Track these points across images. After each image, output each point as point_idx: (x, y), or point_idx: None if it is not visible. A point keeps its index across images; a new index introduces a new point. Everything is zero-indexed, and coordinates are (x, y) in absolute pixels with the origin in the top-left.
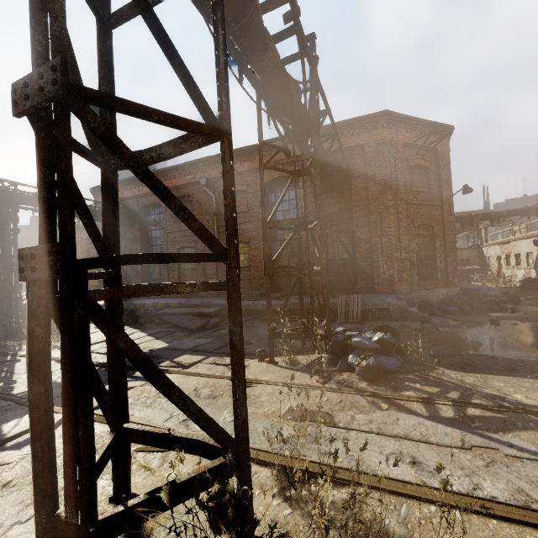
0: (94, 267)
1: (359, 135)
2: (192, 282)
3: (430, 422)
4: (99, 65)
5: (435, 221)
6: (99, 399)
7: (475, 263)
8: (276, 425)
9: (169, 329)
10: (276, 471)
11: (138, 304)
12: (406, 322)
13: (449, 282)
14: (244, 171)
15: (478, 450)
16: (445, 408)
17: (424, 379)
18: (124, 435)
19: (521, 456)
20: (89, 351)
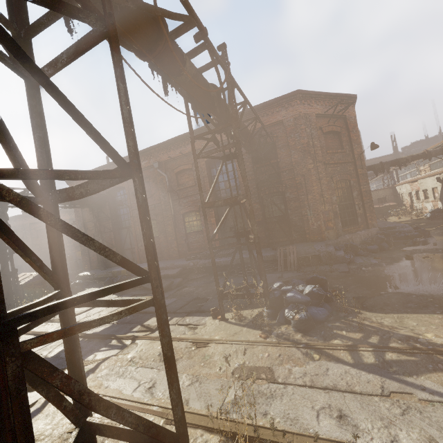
0: (21, 324)
1: (278, 113)
2: (125, 299)
3: (355, 370)
4: (31, 116)
5: (351, 175)
6: (59, 408)
7: (391, 200)
8: (225, 386)
9: (141, 292)
10: (224, 437)
11: (115, 272)
12: (335, 265)
13: (368, 224)
14: (188, 153)
15: (396, 396)
16: (367, 354)
17: (349, 326)
18: (88, 428)
19: (432, 399)
20: (26, 397)
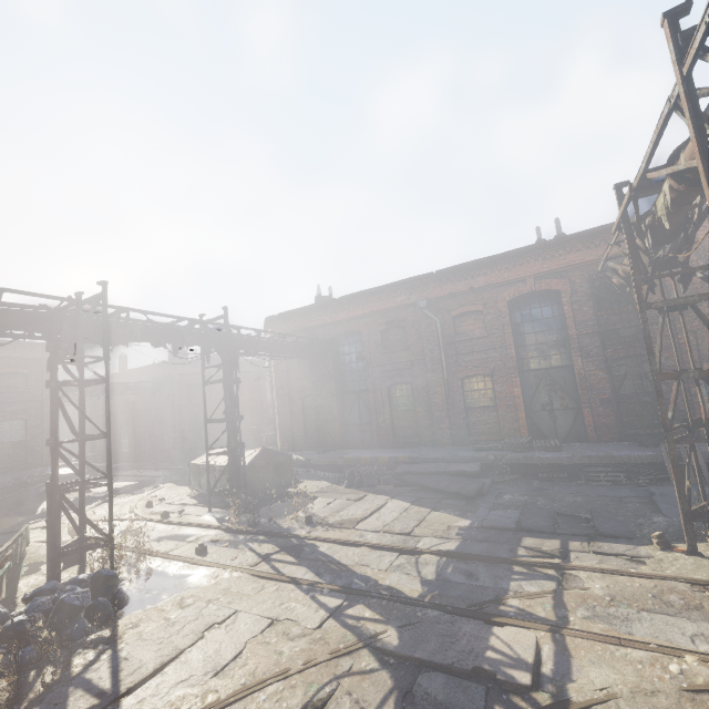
0: None
1: None
2: None
3: None
4: None
5: None
6: None
7: None
8: None
9: (427, 495)
10: None
11: (349, 459)
12: None
13: None
14: (478, 288)
15: None
16: None
17: None
18: None
19: None
20: None
